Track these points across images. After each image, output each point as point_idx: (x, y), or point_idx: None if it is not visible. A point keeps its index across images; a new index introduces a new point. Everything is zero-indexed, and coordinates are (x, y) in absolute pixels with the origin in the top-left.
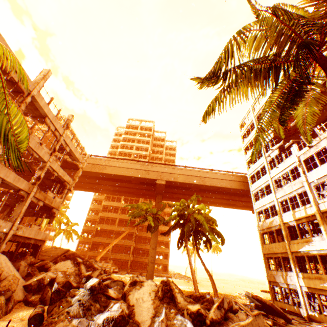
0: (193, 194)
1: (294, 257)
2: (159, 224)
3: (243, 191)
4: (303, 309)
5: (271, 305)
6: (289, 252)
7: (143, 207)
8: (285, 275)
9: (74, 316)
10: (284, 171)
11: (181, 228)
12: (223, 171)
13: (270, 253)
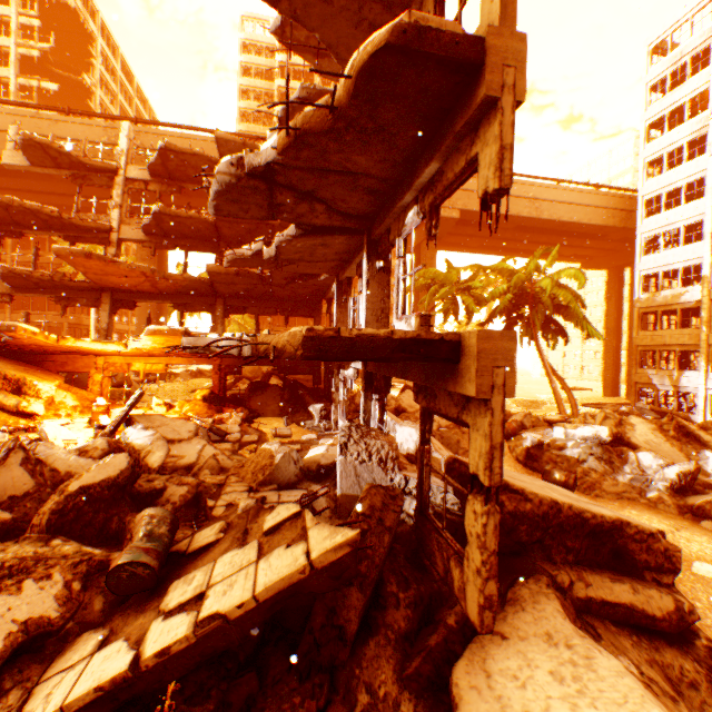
0: (495, 236)
1: (711, 352)
2: (479, 308)
3: (605, 231)
4: (699, 416)
5: (686, 418)
6: (704, 345)
7: (453, 279)
8: (678, 375)
9: (605, 473)
10: None
11: (510, 312)
12: (579, 184)
13: (652, 345)
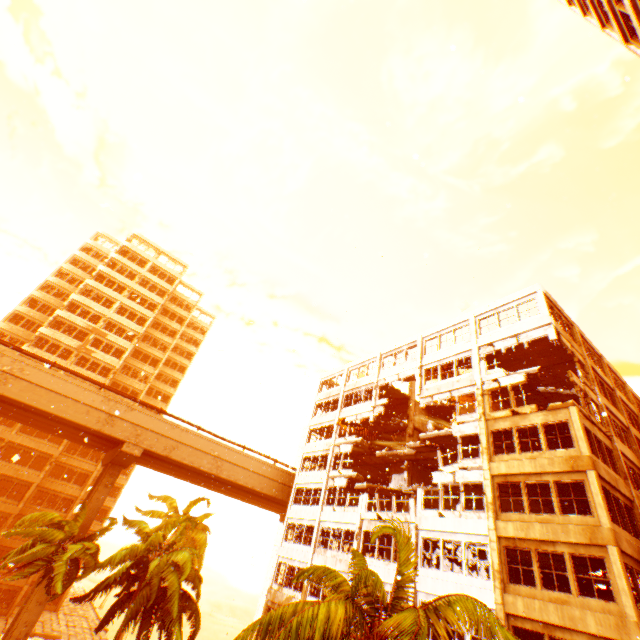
0: (192, 475)
1: None
2: (79, 577)
3: (278, 499)
4: None
5: None
6: None
7: (56, 536)
8: None
9: None
10: (339, 526)
11: (127, 584)
12: (263, 454)
13: None
